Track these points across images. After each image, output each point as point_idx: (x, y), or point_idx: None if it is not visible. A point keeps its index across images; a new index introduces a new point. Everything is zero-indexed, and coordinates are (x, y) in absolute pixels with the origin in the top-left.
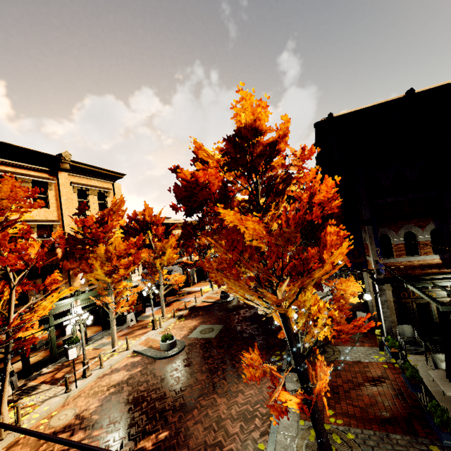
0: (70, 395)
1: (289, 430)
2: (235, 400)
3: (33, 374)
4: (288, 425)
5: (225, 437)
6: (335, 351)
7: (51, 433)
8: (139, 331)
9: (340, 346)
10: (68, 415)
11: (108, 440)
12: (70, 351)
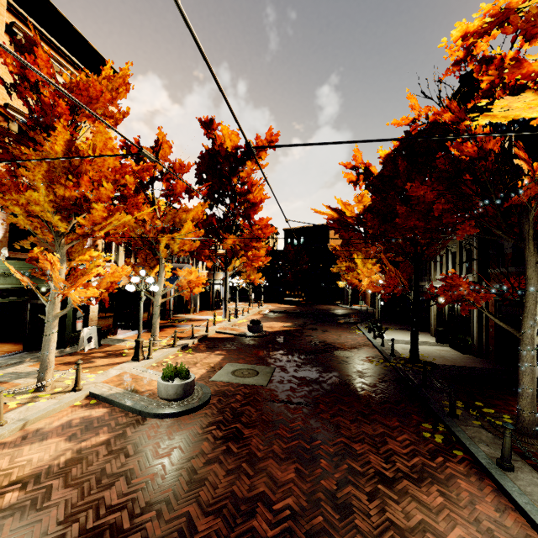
0: None
1: None
2: None
3: None
4: None
5: None
6: None
7: None
8: (104, 360)
9: None
10: None
11: None
12: None
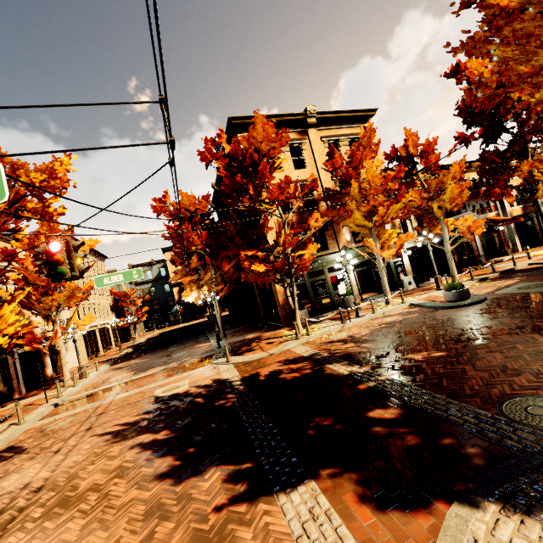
0: (345, 325)
1: None
2: None
3: (320, 315)
4: None
5: None
6: None
7: (329, 342)
8: (419, 292)
9: None
10: (343, 335)
11: (375, 350)
12: (339, 287)
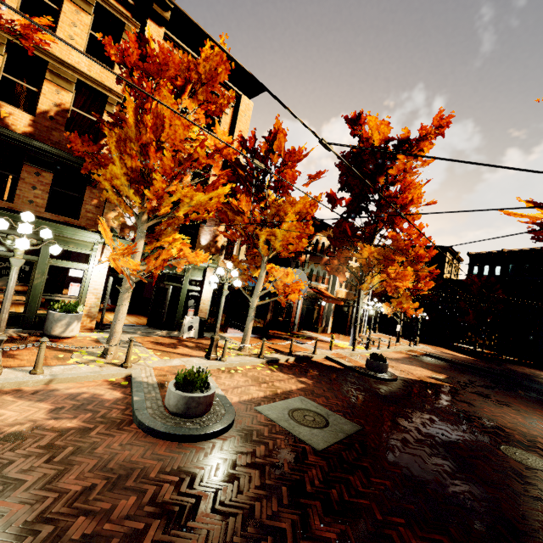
0: None
1: None
2: None
3: None
4: None
5: None
6: None
7: None
8: (186, 349)
9: None
10: None
11: None
12: None
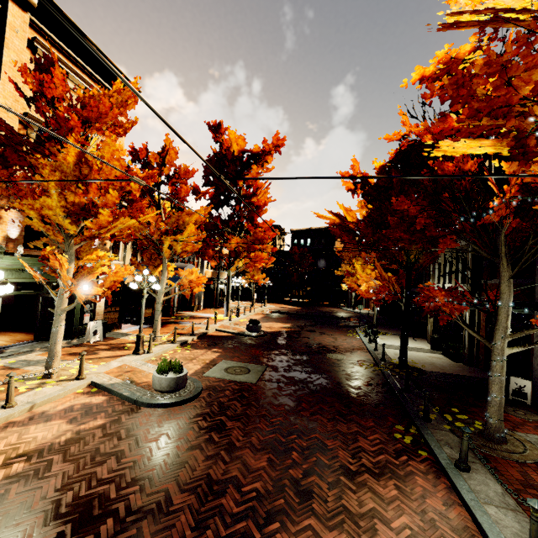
0: None
1: None
2: None
3: None
4: None
5: None
6: (524, 442)
7: None
8: (108, 352)
9: (521, 432)
10: None
11: None
12: None
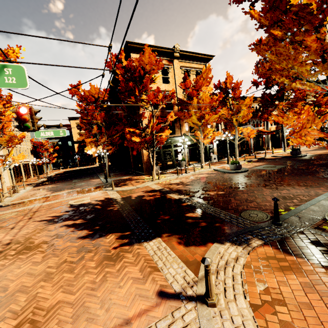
0: (178, 176)
1: (327, 207)
2: (279, 191)
3: (165, 170)
4: (327, 205)
5: (263, 200)
6: None
7: (170, 184)
8: (218, 164)
9: None
10: (177, 181)
11: (192, 189)
12: (179, 156)
